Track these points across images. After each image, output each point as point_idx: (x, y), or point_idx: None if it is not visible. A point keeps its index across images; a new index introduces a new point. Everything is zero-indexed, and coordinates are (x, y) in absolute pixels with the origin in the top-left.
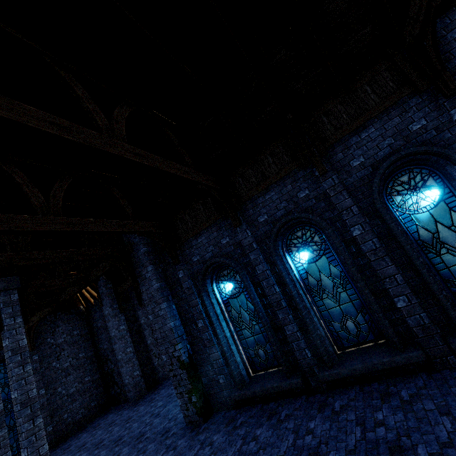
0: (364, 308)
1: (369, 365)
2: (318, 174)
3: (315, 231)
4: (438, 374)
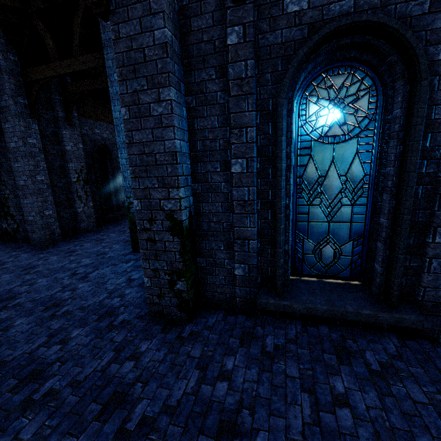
0: None
1: None
2: None
3: None
4: None
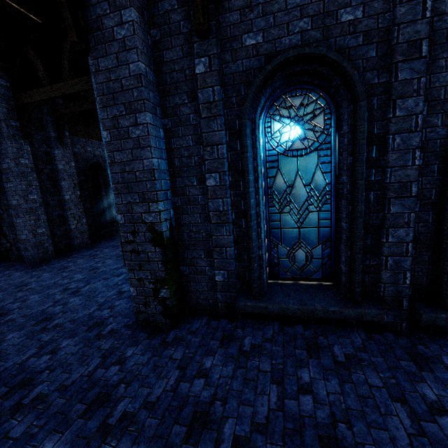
0: None
1: None
2: None
3: None
4: None
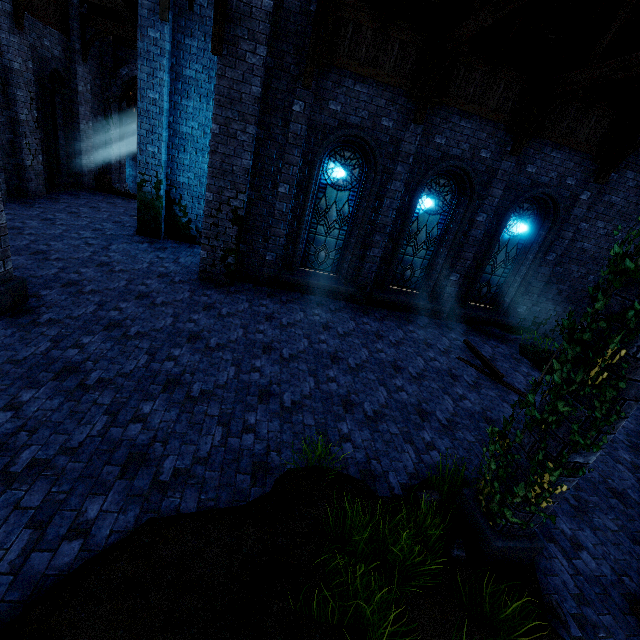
0: (426, 268)
1: (411, 302)
2: (509, 150)
3: (454, 191)
4: (434, 320)
